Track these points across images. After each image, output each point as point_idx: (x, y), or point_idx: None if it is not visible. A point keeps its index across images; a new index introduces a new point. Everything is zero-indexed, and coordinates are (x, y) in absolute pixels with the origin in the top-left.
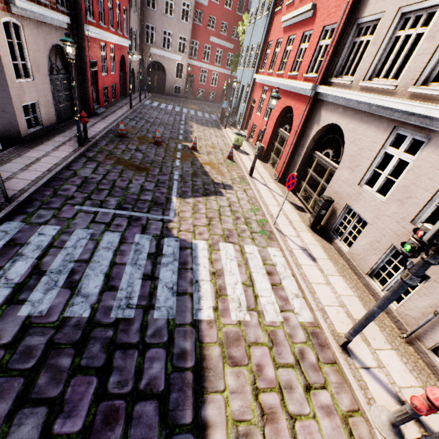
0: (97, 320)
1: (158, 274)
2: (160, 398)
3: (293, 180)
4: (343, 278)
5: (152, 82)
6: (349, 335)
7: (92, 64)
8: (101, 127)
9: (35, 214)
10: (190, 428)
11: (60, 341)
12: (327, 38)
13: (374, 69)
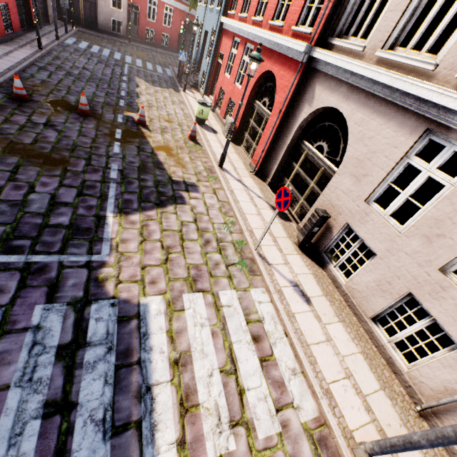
0: None
1: (75, 393)
2: None
3: (286, 197)
4: (343, 325)
5: (77, 9)
6: (373, 452)
7: None
8: None
9: None
10: None
11: None
12: None
13: (399, 33)
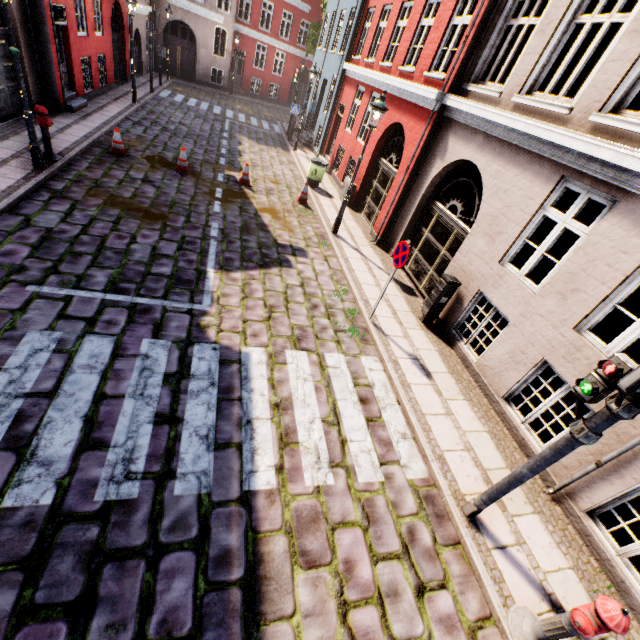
0: (67, 510)
1: (182, 411)
2: None
3: (404, 251)
4: (469, 404)
5: (173, 58)
6: (481, 502)
7: (56, 13)
8: (80, 135)
9: None
10: None
11: None
12: (466, 12)
13: (537, 76)
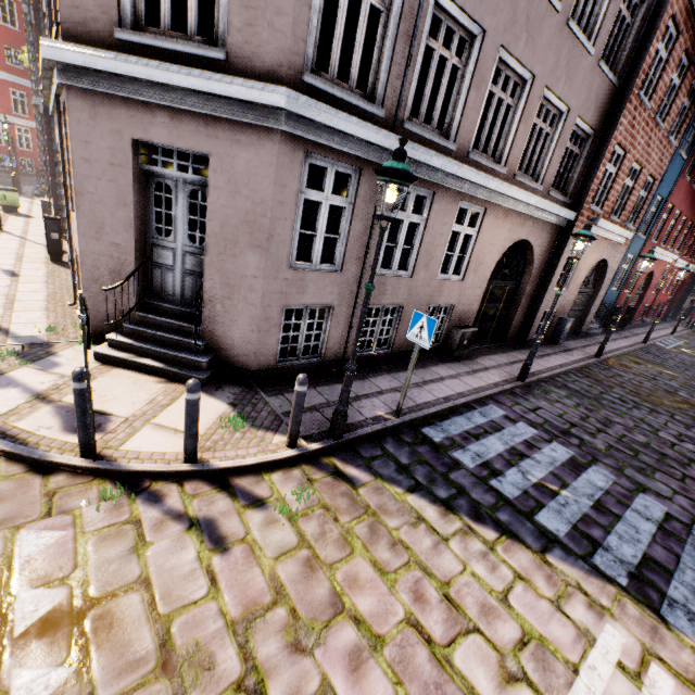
0: None
1: None
2: None
3: None
4: (47, 285)
5: None
6: None
7: None
8: None
9: None
10: None
11: None
12: None
13: None
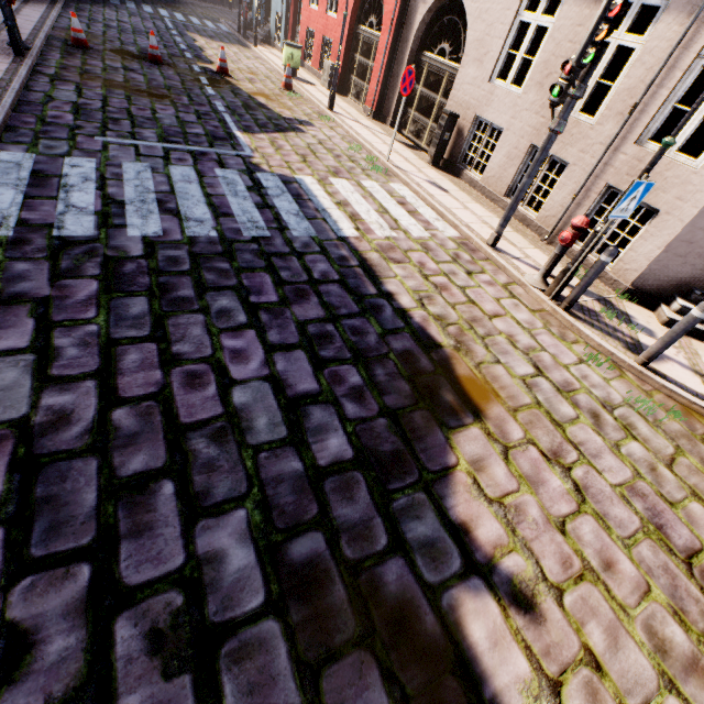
0: (230, 238)
1: (272, 204)
2: (339, 283)
3: (411, 76)
4: (480, 205)
5: None
6: (499, 228)
7: None
8: (28, 28)
9: (38, 144)
10: (378, 296)
11: (203, 253)
12: None
13: None
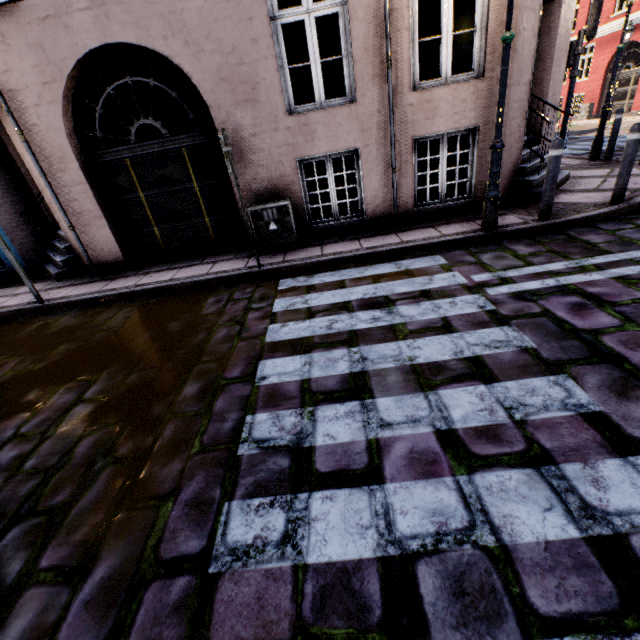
0: None
1: None
2: None
3: None
4: None
5: None
6: None
7: None
8: None
9: None
10: None
11: None
12: None
13: None
